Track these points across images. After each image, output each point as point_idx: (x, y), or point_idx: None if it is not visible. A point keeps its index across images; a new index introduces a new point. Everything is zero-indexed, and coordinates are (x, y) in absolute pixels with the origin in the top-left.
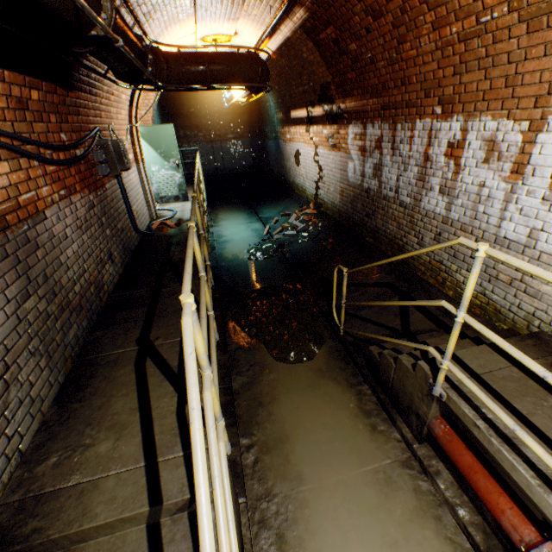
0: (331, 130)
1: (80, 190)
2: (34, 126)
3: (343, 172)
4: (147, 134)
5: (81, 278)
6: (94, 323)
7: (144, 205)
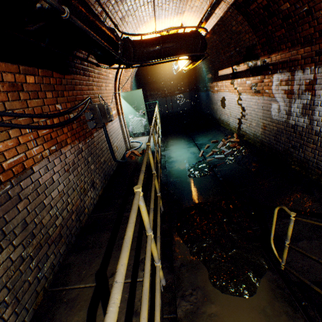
0: (254, 80)
1: (71, 142)
2: (29, 102)
3: (266, 112)
4: (127, 96)
5: (63, 211)
6: (72, 244)
7: (122, 141)
